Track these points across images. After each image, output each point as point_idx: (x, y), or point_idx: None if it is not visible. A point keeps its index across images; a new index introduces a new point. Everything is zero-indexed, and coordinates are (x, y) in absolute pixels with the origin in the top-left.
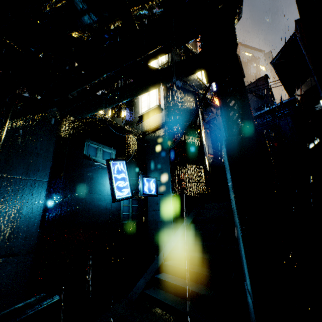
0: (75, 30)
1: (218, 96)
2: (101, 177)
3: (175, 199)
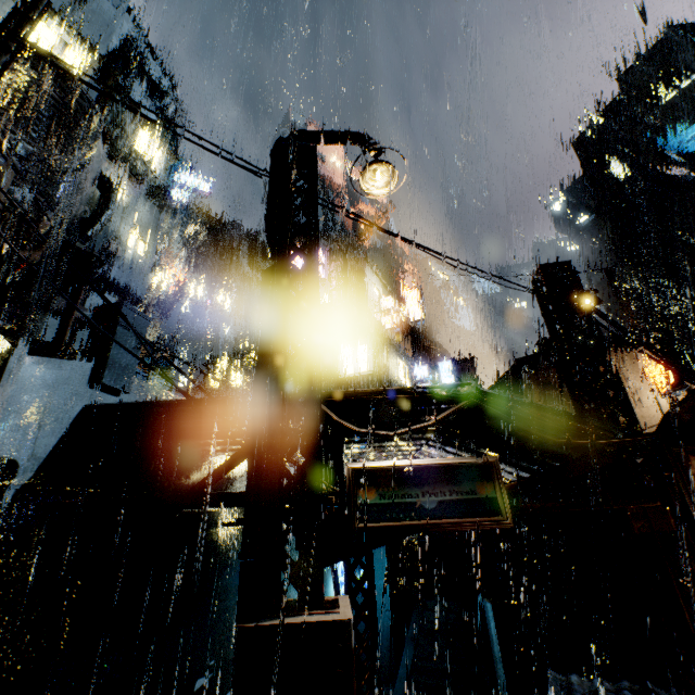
0: (356, 458)
1: (479, 548)
2: (327, 584)
3: (393, 596)
